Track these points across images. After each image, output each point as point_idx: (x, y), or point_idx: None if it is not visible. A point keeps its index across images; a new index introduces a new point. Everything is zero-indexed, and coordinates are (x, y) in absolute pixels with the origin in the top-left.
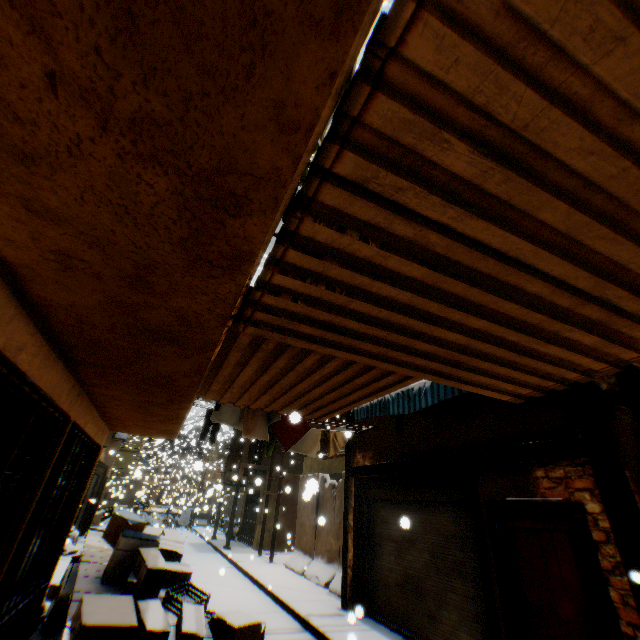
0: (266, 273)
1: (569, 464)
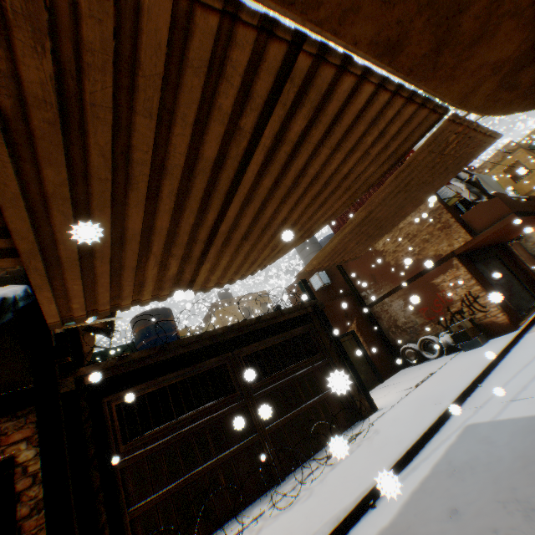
0: None
1: (13, 418)
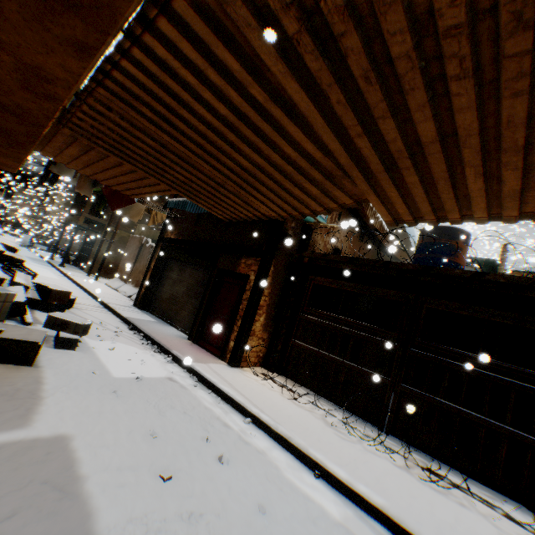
0: (73, 109)
1: (255, 260)
